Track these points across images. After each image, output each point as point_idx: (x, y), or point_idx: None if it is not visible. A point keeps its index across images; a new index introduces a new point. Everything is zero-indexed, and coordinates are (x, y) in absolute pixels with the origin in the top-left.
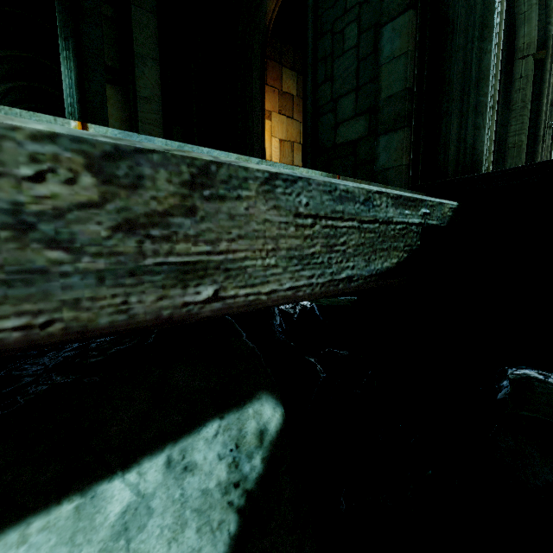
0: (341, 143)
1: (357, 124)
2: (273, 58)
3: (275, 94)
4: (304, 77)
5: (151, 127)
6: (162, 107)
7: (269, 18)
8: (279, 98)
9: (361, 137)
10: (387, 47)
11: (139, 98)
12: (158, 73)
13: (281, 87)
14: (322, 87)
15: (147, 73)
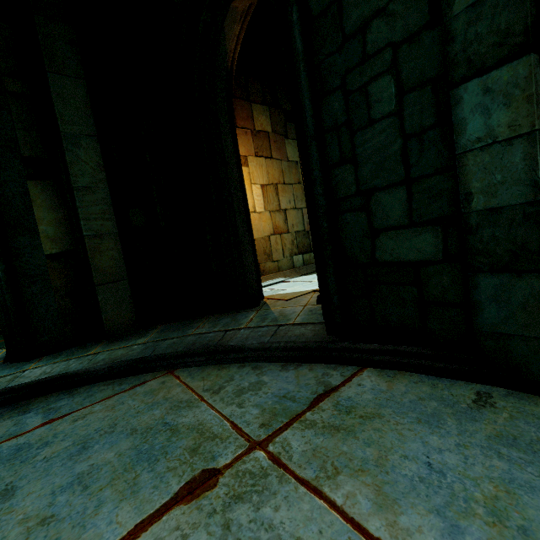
0: (388, 261)
1: (416, 239)
2: (239, 95)
3: (247, 136)
4: (303, 152)
5: (99, 222)
6: (111, 192)
7: (230, 59)
8: (253, 138)
9: (429, 261)
10: (475, 122)
11: (76, 190)
12: (98, 151)
13: (253, 126)
14: (338, 171)
15: (82, 154)
